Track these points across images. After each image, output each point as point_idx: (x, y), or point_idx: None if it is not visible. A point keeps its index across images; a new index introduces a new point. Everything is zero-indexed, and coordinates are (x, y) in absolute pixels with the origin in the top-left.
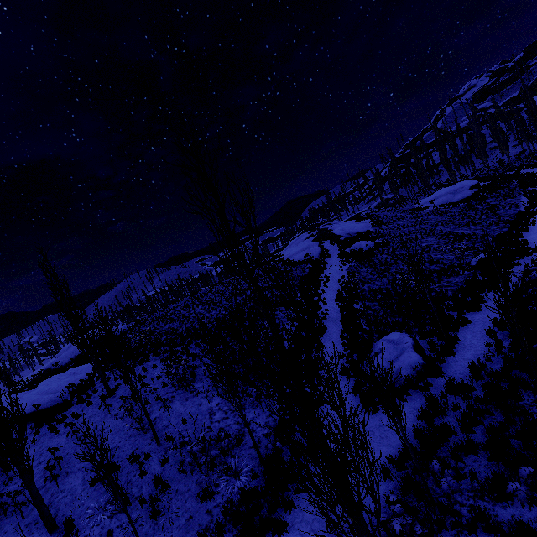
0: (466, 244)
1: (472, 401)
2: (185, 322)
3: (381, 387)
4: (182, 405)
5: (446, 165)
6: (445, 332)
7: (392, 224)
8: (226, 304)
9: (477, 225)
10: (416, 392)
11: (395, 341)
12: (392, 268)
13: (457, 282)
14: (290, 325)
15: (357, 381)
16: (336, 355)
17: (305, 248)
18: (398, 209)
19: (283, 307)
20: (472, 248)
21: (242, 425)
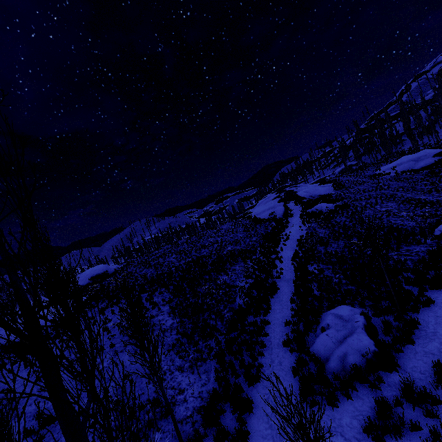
0: (429, 211)
1: (438, 421)
2: (158, 269)
3: (301, 438)
4: (129, 357)
5: (410, 134)
6: (403, 312)
7: (353, 188)
8: (194, 255)
9: (441, 192)
10: (364, 387)
11: (344, 317)
12: (349, 231)
13: (418, 251)
14: (245, 282)
15: (299, 359)
16: (283, 320)
17: (271, 208)
18: (360, 174)
19: (242, 262)
20: (435, 216)
21: (175, 391)
